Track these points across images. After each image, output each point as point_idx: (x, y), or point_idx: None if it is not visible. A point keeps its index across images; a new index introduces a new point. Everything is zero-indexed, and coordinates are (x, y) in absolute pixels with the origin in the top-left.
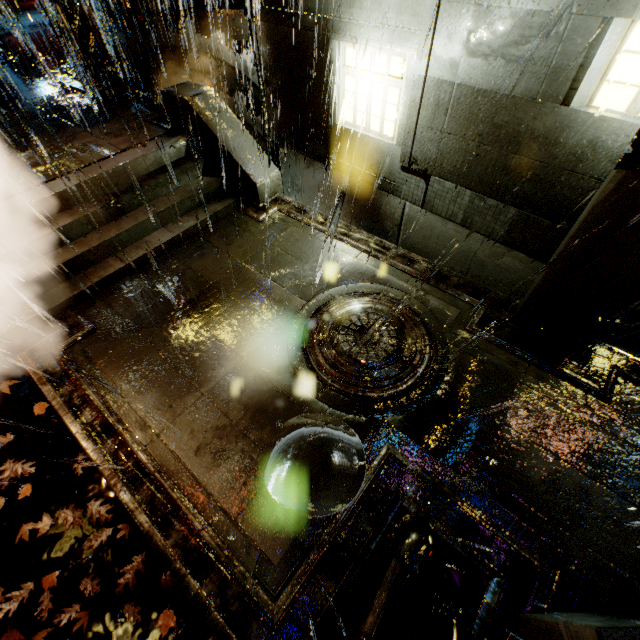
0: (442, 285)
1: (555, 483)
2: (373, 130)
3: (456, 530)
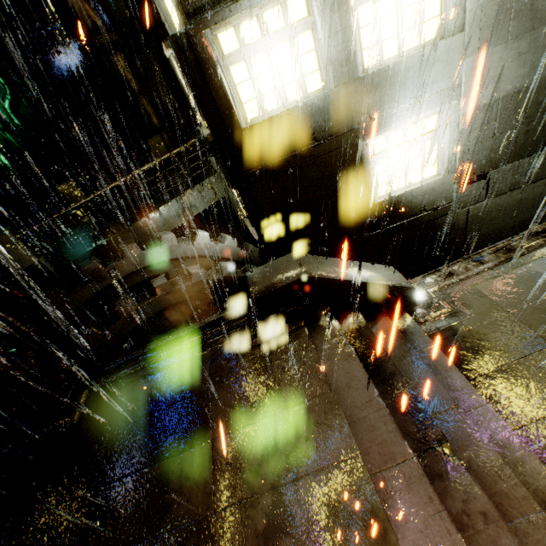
0: None
1: None
2: (414, 182)
3: None
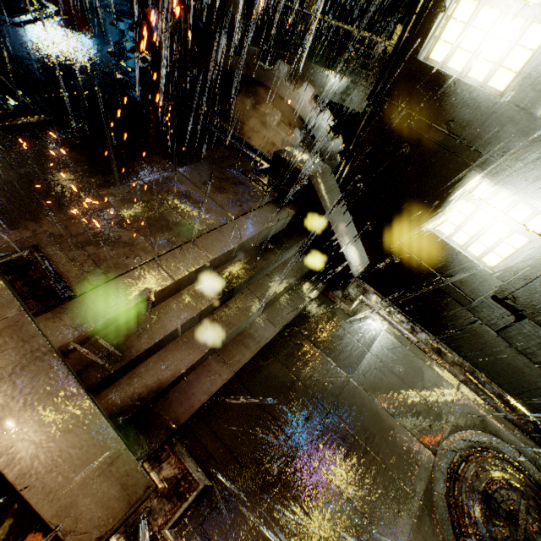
0: None
1: None
2: (470, 251)
3: None
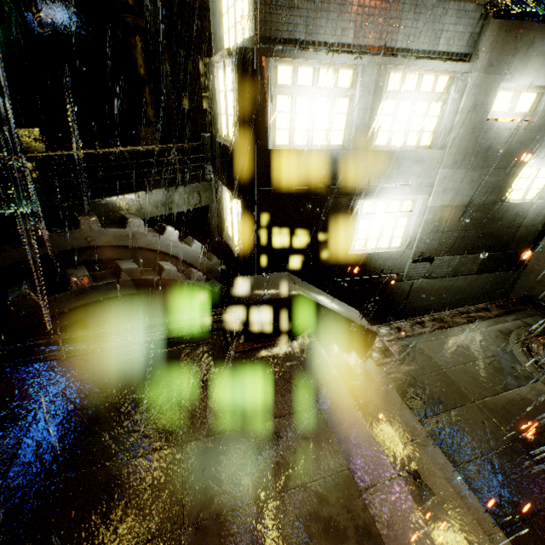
0: (514, 310)
1: None
2: (382, 247)
3: None
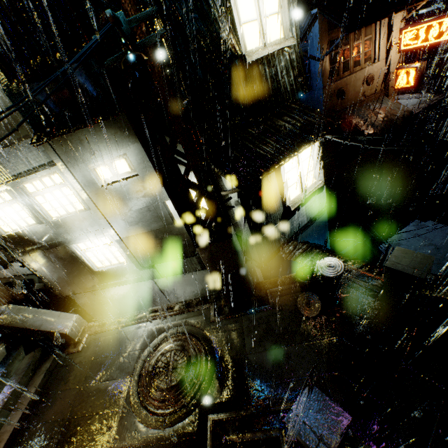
0: (191, 309)
1: (277, 362)
2: (115, 263)
3: (257, 428)
